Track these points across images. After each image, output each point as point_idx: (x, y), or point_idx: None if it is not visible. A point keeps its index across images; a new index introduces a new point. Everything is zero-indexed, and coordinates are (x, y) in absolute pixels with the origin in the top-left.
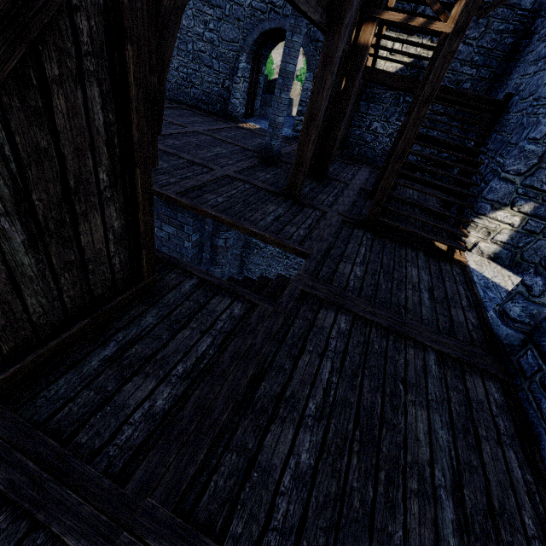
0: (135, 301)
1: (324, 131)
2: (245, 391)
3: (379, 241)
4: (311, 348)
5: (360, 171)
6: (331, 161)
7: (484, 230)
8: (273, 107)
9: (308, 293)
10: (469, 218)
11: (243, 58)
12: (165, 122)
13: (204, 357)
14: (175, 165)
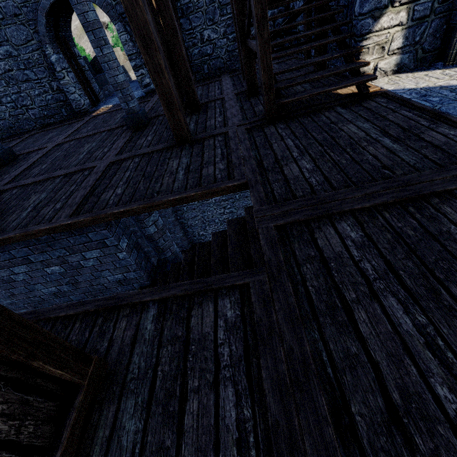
0: (94, 409)
1: (168, 61)
2: (343, 448)
3: (294, 124)
4: (353, 294)
5: (222, 82)
6: (194, 86)
7: (377, 49)
8: (105, 69)
9: (284, 225)
10: (357, 46)
11: (49, 51)
12: (23, 156)
13: (244, 431)
14: (53, 188)
